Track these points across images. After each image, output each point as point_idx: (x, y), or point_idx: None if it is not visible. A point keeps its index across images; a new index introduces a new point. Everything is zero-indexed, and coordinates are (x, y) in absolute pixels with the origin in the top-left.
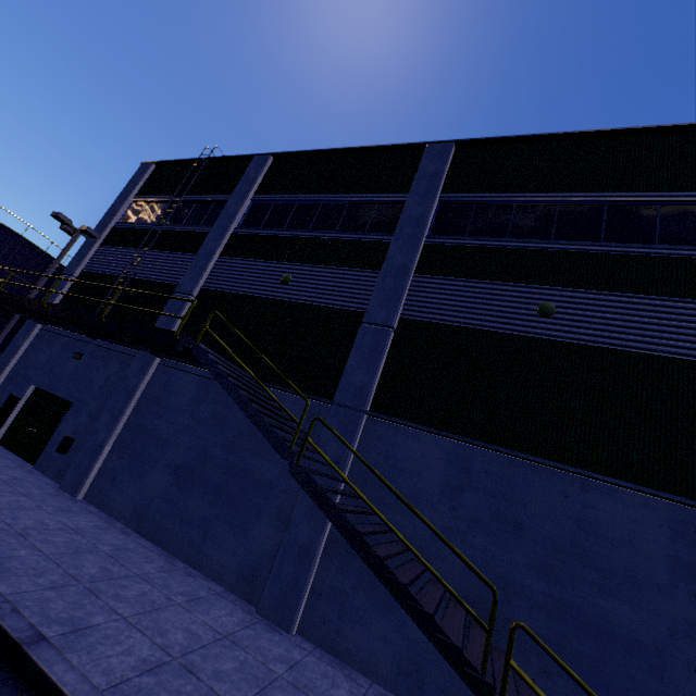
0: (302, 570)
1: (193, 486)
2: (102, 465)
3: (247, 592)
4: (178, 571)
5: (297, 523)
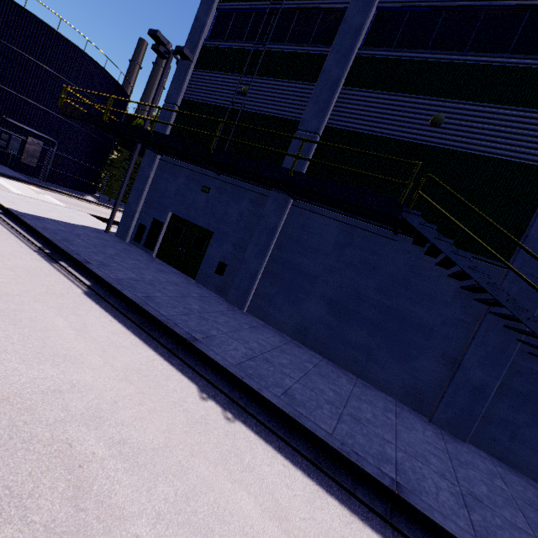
0: (477, 403)
1: (349, 318)
2: (257, 289)
3: (414, 405)
4: (358, 384)
5: (469, 368)
